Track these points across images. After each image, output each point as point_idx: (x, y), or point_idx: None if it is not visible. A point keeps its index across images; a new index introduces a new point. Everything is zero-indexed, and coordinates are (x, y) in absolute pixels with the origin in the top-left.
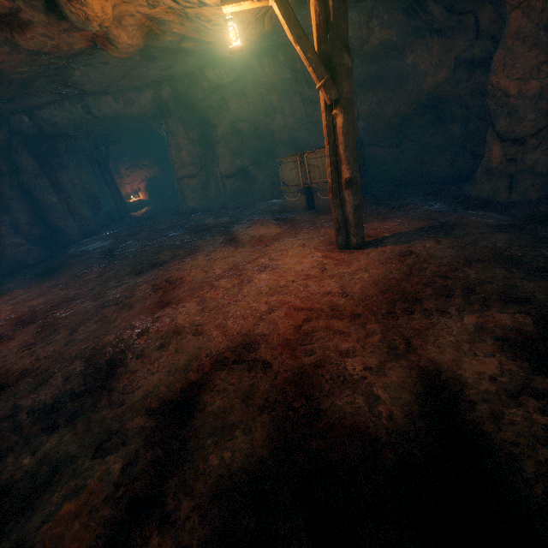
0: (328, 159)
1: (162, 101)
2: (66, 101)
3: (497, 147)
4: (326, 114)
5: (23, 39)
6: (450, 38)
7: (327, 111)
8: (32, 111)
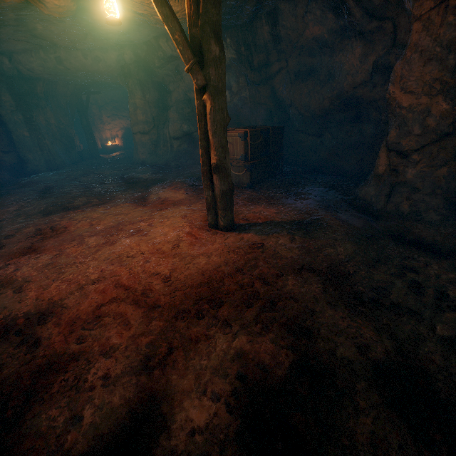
0: (199, 142)
1: (125, 63)
2: (41, 50)
3: (383, 155)
4: (197, 98)
5: None
6: (371, 43)
7: (198, 96)
8: (12, 55)
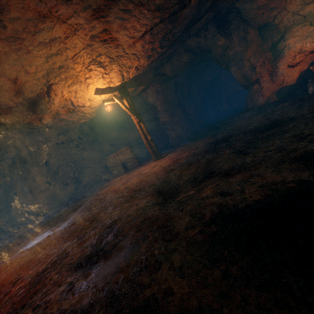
0: (143, 135)
1: (20, 157)
2: None
3: (171, 132)
4: (138, 124)
5: (6, 118)
6: (143, 116)
7: (138, 124)
8: None
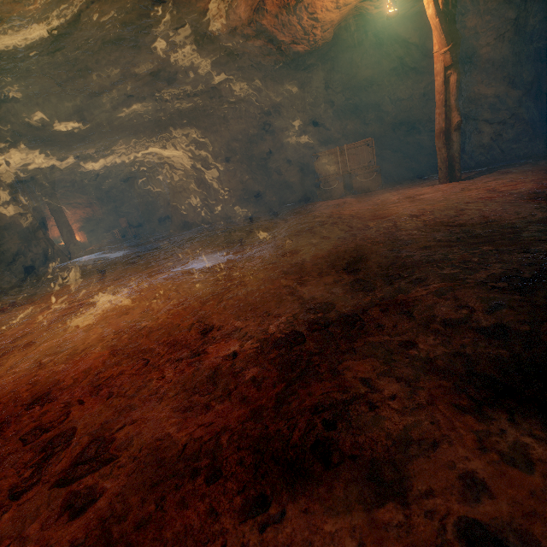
0: (443, 108)
1: (164, 113)
2: (54, 97)
3: (487, 129)
4: (443, 73)
5: None
6: (421, 75)
7: (444, 71)
8: (4, 103)
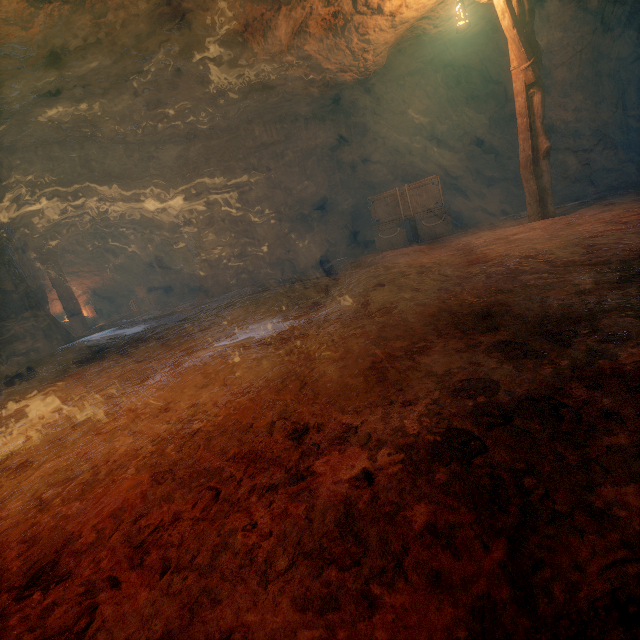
0: (528, 133)
1: (188, 160)
2: (56, 146)
3: (571, 158)
4: (525, 93)
5: None
6: (485, 103)
7: (525, 91)
8: None
